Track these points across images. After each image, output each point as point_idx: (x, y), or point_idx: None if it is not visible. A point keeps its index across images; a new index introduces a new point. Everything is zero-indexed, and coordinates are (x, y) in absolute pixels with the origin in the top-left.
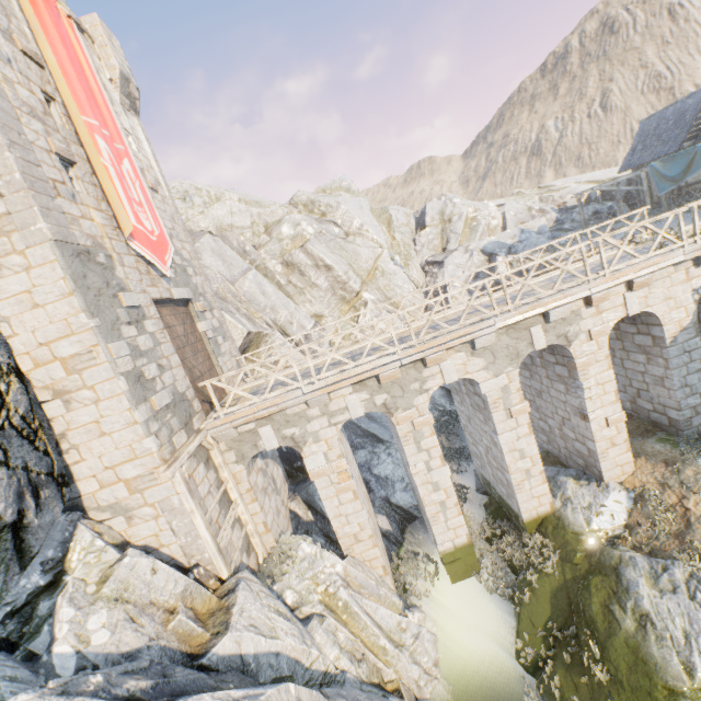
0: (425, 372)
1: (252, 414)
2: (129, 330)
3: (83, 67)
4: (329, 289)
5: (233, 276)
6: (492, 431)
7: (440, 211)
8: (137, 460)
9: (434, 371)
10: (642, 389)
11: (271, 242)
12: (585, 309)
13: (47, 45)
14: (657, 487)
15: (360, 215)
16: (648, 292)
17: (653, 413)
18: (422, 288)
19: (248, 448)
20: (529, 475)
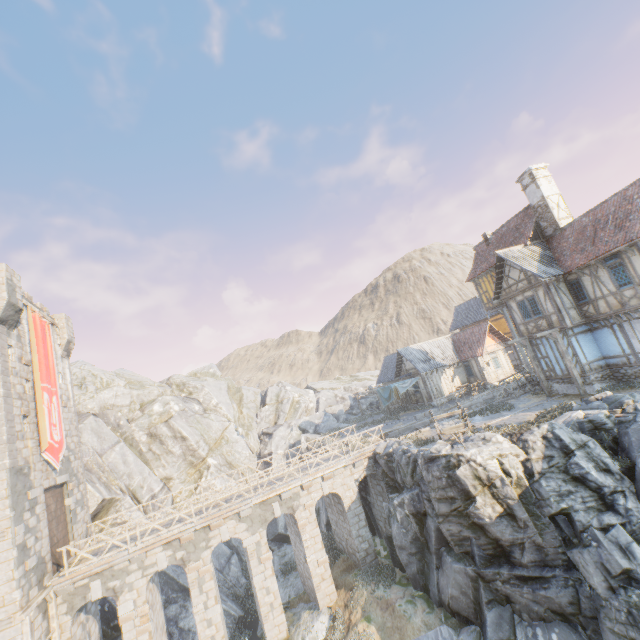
0: (211, 534)
1: (89, 571)
2: (28, 514)
3: (49, 349)
4: (181, 455)
5: (104, 449)
6: (252, 574)
7: (277, 394)
8: (4, 608)
9: (216, 533)
10: (347, 538)
11: (142, 417)
12: (302, 491)
13: (37, 355)
14: (343, 608)
15: (218, 395)
16: (334, 481)
17: (353, 555)
18: (256, 453)
19: (78, 600)
20: (273, 607)
